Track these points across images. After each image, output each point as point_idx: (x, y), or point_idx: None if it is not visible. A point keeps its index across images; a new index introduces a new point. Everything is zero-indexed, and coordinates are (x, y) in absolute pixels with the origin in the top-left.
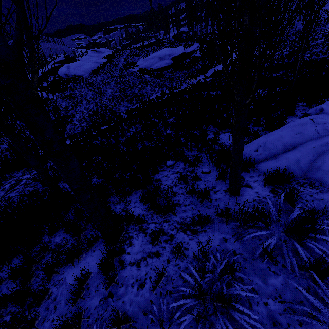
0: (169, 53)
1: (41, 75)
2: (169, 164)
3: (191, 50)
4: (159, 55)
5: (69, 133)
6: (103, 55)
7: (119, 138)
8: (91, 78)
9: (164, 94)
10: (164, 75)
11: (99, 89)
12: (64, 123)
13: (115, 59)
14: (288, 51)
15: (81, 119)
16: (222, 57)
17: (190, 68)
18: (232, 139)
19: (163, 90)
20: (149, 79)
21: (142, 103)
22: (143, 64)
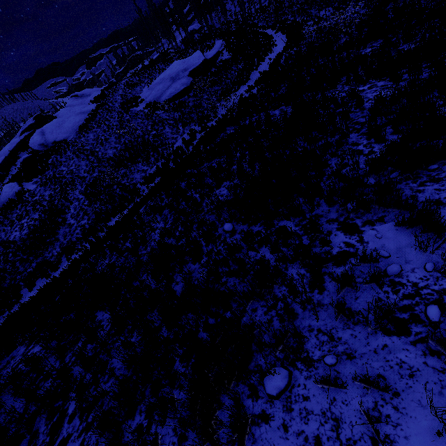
0: (183, 68)
1: (7, 157)
2: (276, 391)
3: (214, 53)
4: (169, 74)
5: (64, 244)
6: (89, 99)
7: (139, 247)
8: (80, 139)
9: (194, 135)
10: (185, 104)
11: (95, 153)
12: (53, 228)
13: (107, 100)
14: (362, 9)
15: (79, 212)
16: (263, 49)
17: (221, 80)
18: (418, 254)
19: (190, 128)
20: (165, 116)
21: (165, 158)
22: (149, 95)
